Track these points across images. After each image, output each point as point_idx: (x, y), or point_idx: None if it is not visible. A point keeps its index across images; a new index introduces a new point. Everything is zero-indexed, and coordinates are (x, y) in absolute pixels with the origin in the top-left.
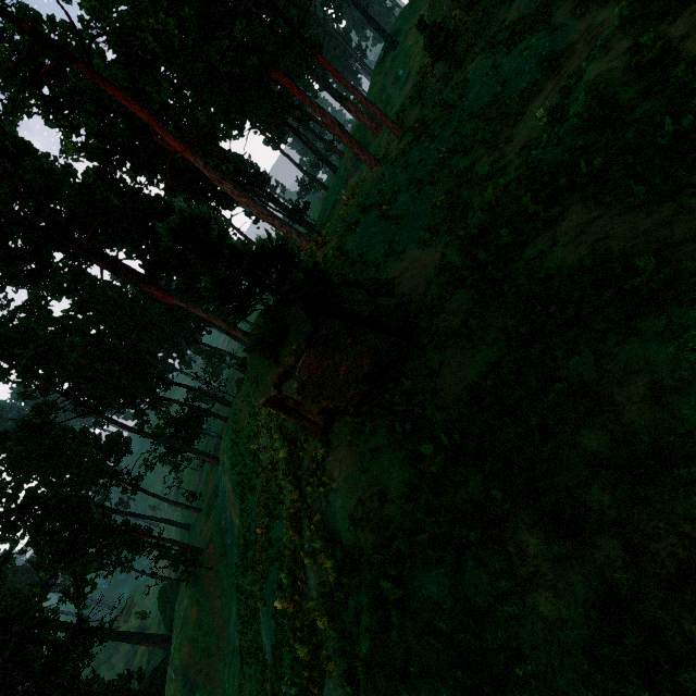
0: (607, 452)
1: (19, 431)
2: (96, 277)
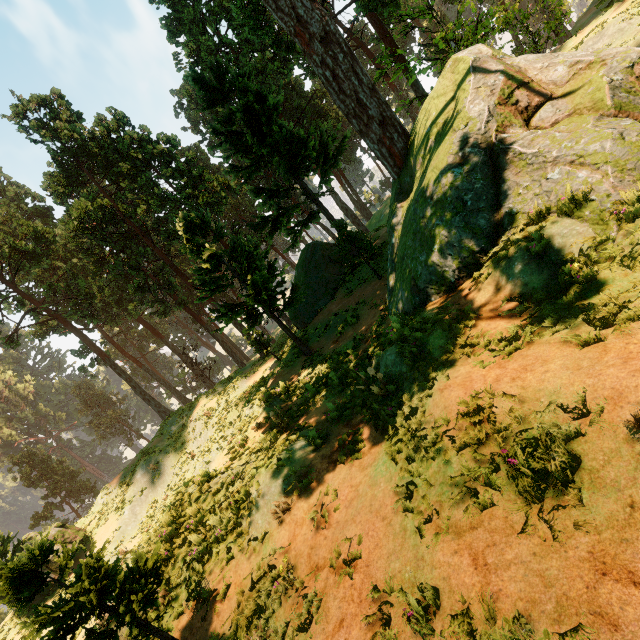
0: None
1: None
2: None
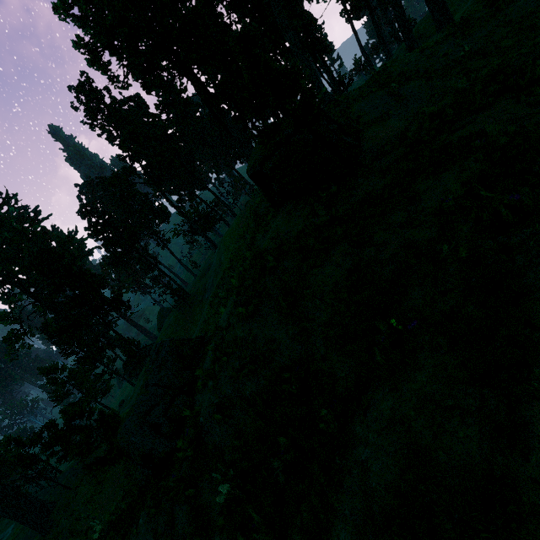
0: (400, 220)
1: (113, 178)
2: (183, 84)
